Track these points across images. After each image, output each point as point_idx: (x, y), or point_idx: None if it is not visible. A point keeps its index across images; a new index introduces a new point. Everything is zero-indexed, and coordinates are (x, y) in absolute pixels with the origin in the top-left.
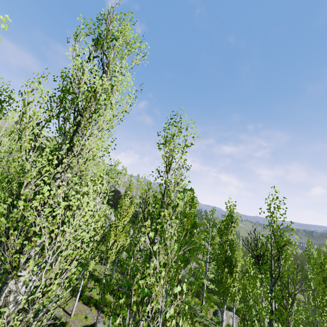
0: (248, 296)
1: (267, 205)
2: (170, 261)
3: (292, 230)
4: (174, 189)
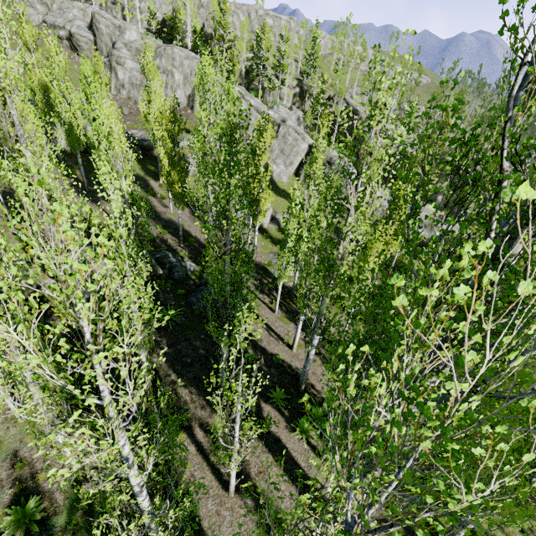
0: None
1: None
2: None
3: None
4: None
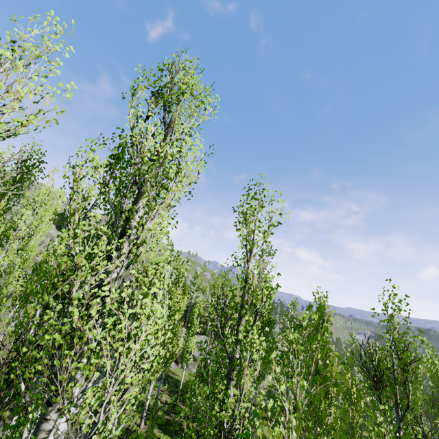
0: (367, 436)
1: (385, 306)
2: (301, 405)
3: (421, 342)
4: (258, 283)
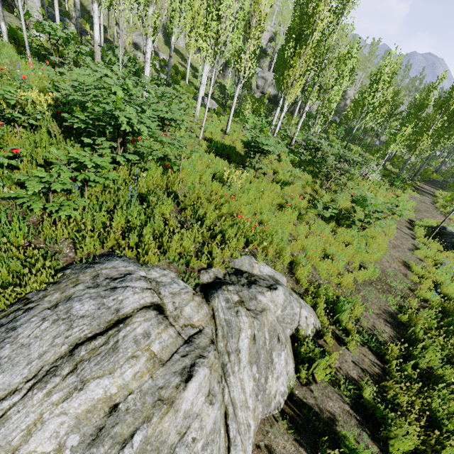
0: None
1: None
2: None
3: None
4: None
